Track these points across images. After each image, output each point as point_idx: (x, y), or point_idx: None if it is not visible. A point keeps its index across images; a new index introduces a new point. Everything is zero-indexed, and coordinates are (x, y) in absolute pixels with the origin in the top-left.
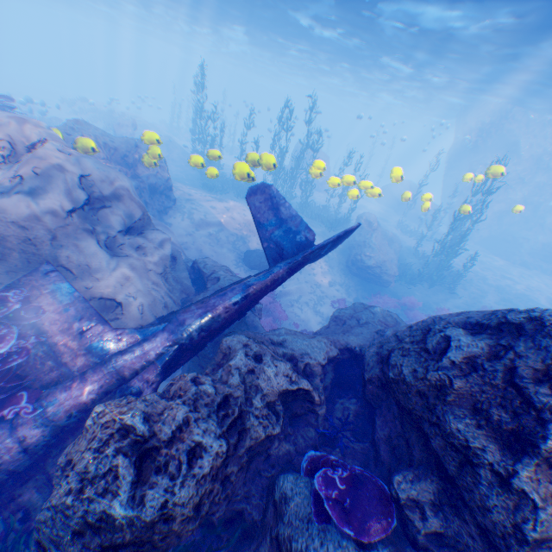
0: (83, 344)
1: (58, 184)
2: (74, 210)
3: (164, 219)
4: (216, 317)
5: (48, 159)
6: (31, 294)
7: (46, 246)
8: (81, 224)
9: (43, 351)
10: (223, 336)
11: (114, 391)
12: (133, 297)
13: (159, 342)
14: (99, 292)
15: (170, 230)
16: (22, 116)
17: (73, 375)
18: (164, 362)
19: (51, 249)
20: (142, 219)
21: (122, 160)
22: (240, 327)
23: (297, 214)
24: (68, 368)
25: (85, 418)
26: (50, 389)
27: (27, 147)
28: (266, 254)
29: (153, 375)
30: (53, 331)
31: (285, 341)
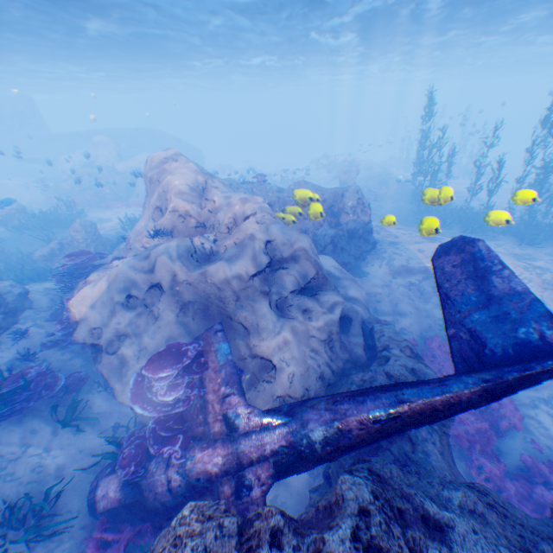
0: (222, 409)
1: (247, 251)
2: (255, 273)
3: (358, 266)
4: (346, 433)
5: (245, 231)
6: (205, 349)
7: (230, 304)
8: (258, 285)
9: (200, 403)
10: (343, 471)
11: (232, 472)
12: (285, 364)
13: (276, 439)
14: (260, 351)
15: (355, 282)
16: (268, 186)
17: (210, 437)
18: (278, 465)
19: (233, 307)
20: (316, 278)
21: (329, 210)
22: (399, 442)
23: (524, 289)
24: (209, 428)
25: (208, 486)
26: (195, 441)
27: (242, 220)
28: (450, 349)
29: (265, 475)
30: (209, 388)
31: (450, 526)
